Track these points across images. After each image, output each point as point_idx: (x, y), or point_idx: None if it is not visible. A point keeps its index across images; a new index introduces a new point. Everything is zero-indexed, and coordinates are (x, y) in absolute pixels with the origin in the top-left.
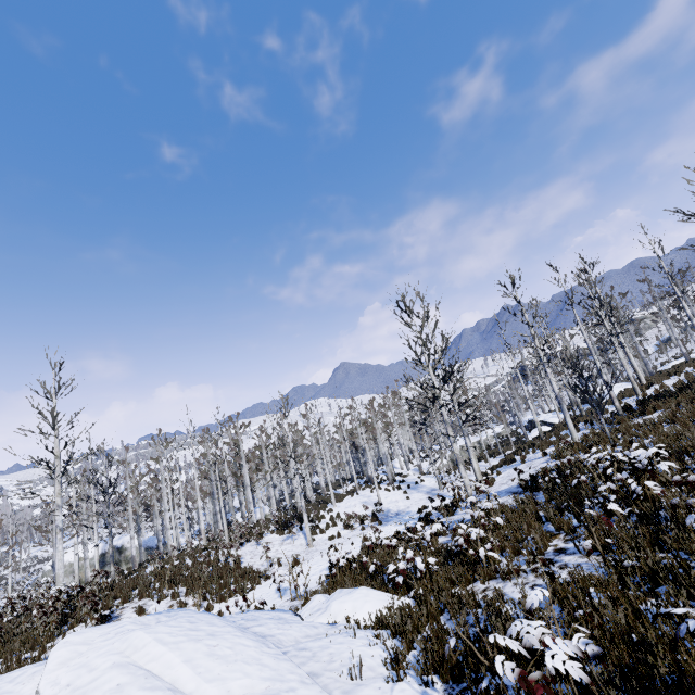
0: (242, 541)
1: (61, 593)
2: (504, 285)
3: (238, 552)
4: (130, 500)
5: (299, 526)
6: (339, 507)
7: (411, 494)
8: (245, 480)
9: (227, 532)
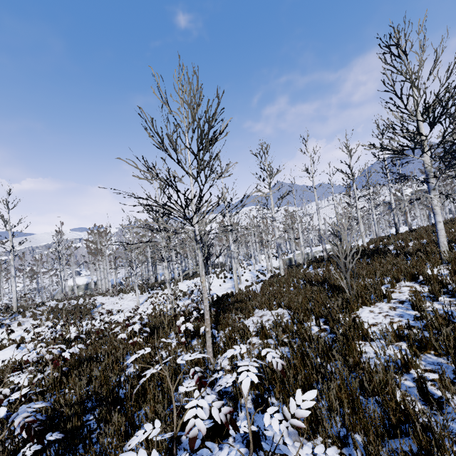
0: (110, 295)
1: (7, 307)
2: (255, 155)
3: (107, 300)
4: (91, 260)
5: (152, 291)
6: (183, 283)
7: (226, 283)
8: (149, 258)
9: (110, 288)
